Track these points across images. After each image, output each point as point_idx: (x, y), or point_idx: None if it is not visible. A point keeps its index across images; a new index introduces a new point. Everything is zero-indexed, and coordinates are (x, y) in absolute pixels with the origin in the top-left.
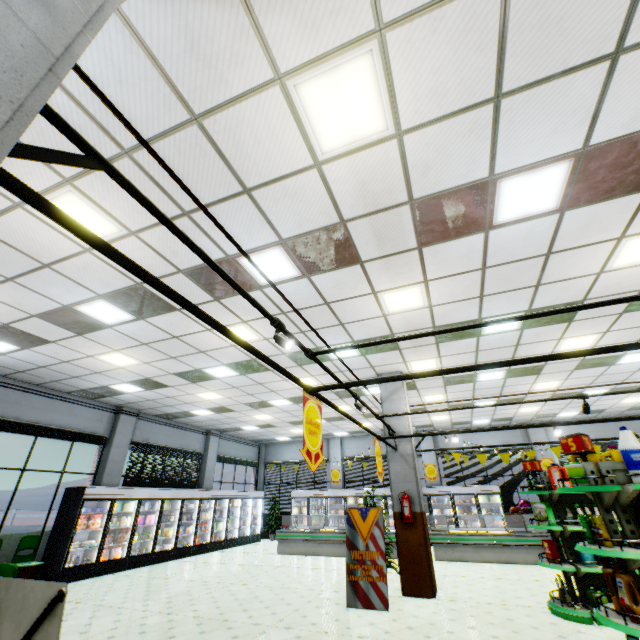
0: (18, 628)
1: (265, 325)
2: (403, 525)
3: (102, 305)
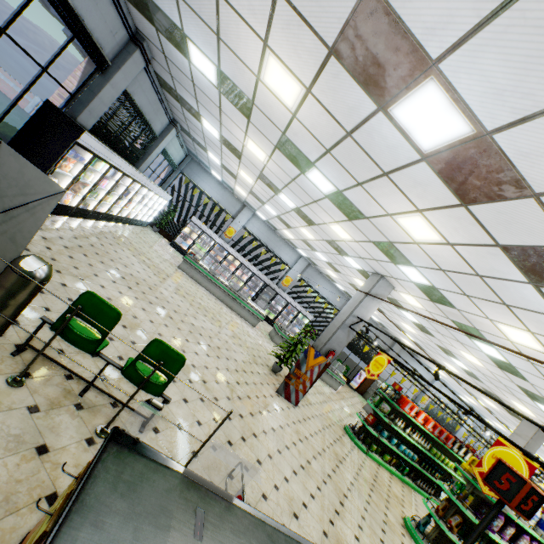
0: None
1: (447, 254)
2: None
3: (453, 123)
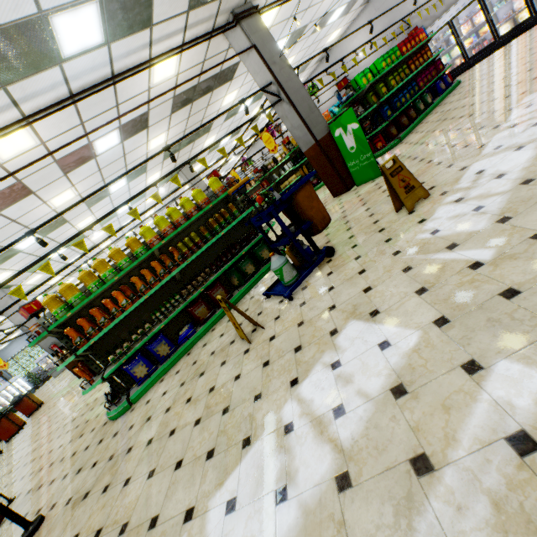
0: None
1: None
2: None
3: None
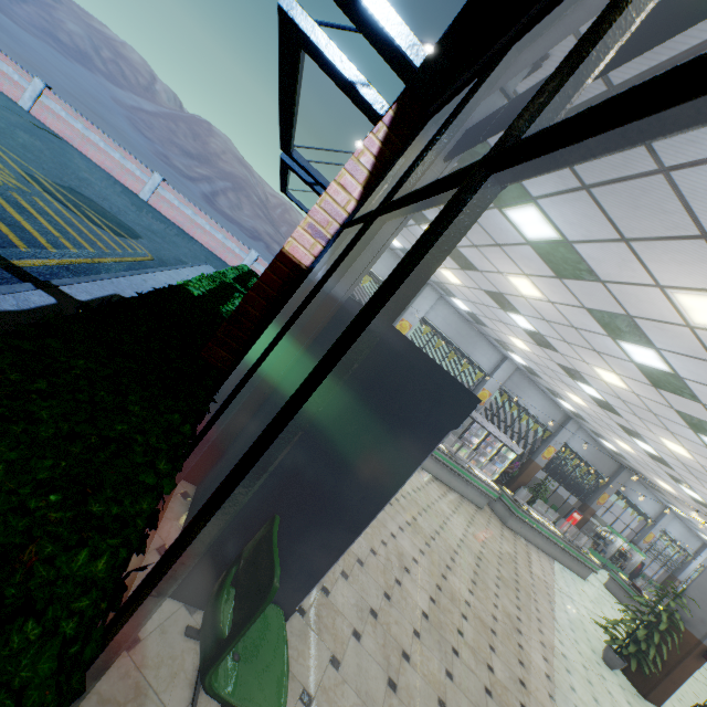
0: None
1: None
2: (696, 655)
3: None
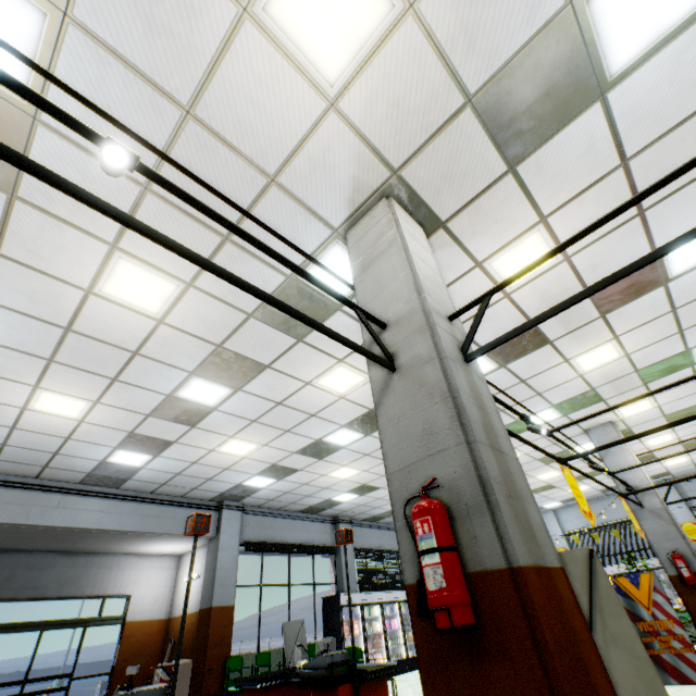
0: (577, 565)
1: None
2: (687, 589)
3: (342, 432)
